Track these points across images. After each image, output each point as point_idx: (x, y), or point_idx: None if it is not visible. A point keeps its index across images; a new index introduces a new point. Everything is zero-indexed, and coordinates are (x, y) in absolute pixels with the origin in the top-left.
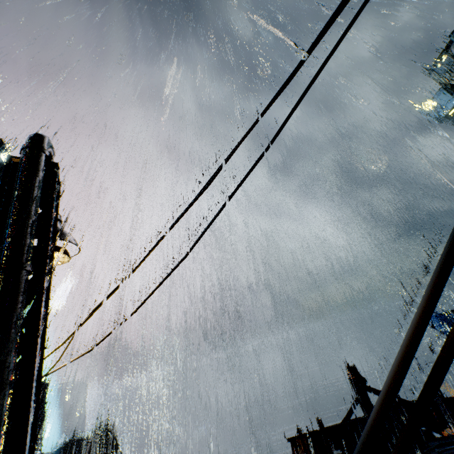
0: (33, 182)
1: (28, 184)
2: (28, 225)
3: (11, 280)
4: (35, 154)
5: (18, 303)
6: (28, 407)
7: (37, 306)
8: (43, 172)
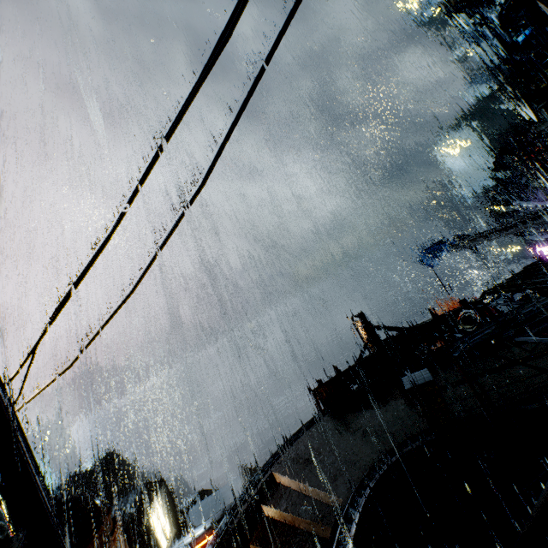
0: None
1: None
2: None
3: None
4: None
5: None
6: (18, 446)
7: None
8: None
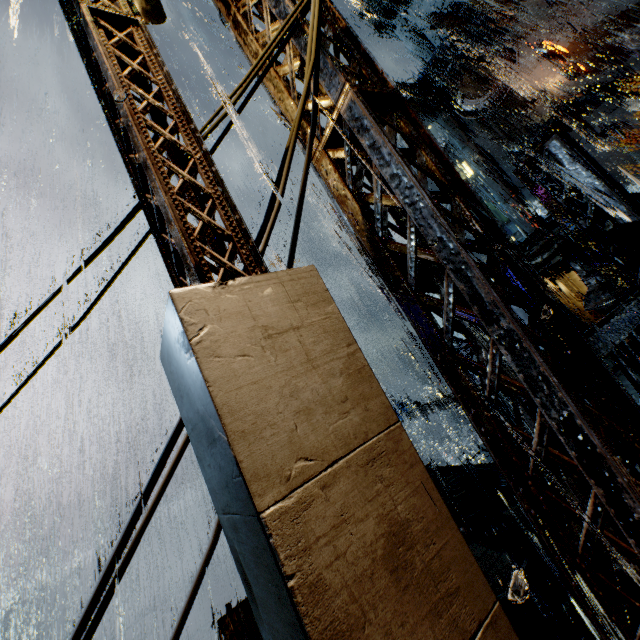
0: None
1: None
2: None
3: None
4: None
5: None
6: None
7: None
8: None
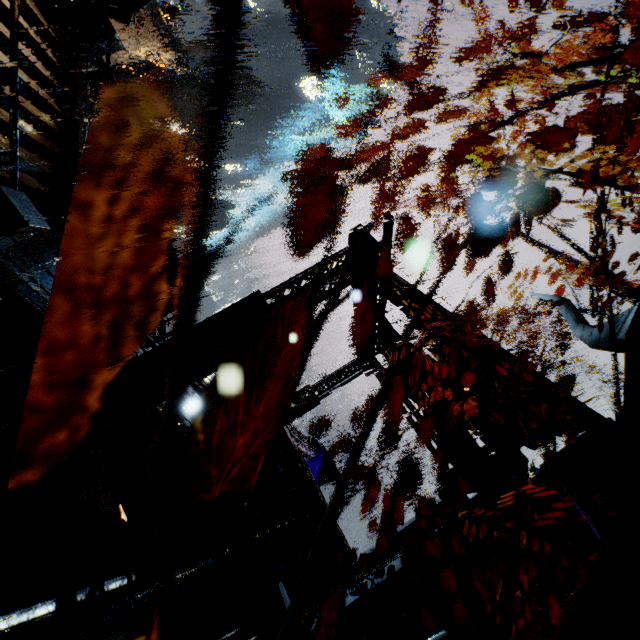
0: None
1: None
2: None
3: None
4: None
5: None
6: None
7: None
8: None
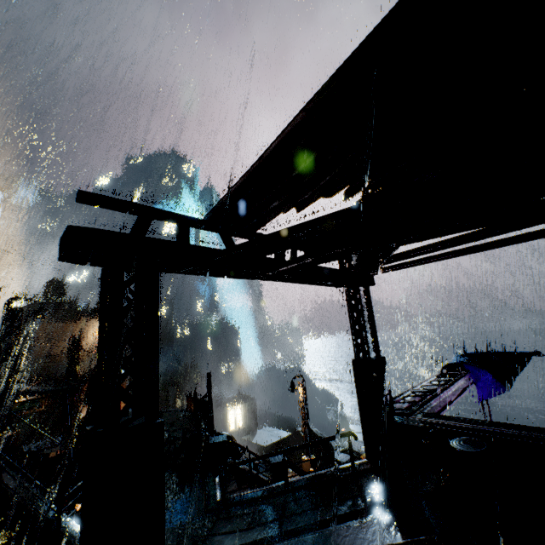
0: (4, 316)
1: (3, 317)
2: (3, 327)
3: (1, 338)
4: (4, 309)
5: (2, 342)
6: (6, 357)
7: (7, 341)
8: (7, 312)
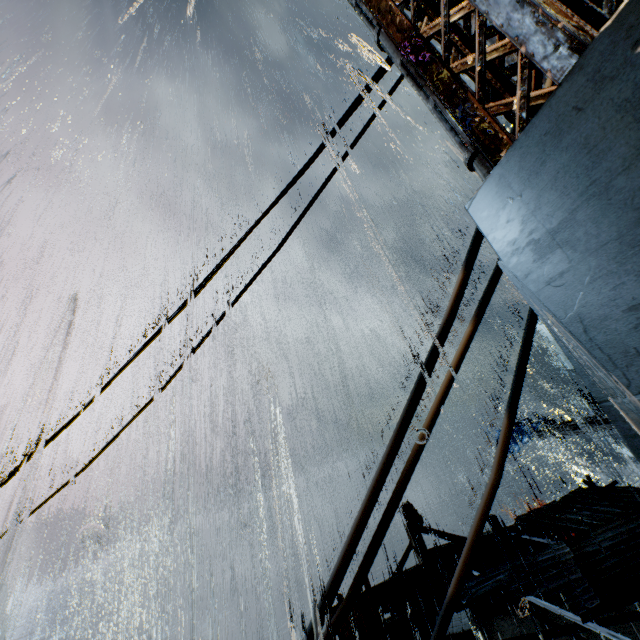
0: None
1: None
2: None
3: None
4: None
5: None
6: None
7: None
8: None
